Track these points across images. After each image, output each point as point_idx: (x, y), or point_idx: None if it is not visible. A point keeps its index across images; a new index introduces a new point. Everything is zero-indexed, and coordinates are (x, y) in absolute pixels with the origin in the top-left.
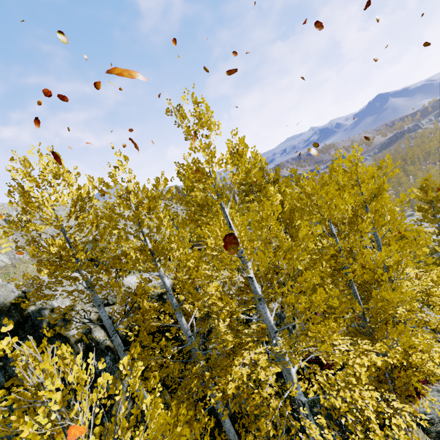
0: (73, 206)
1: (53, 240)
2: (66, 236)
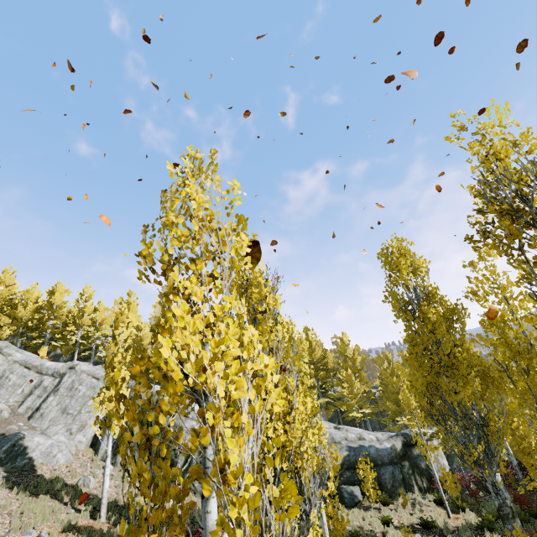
0: None
1: None
2: None
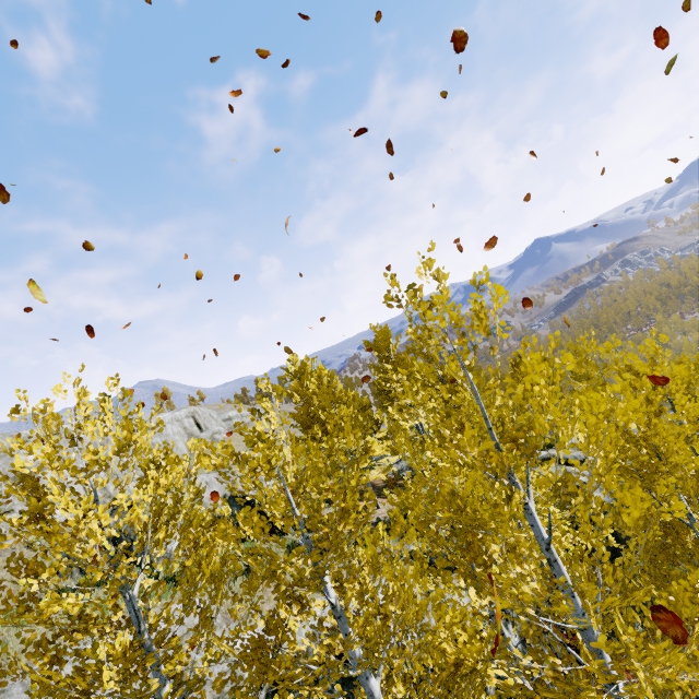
0: (154, 516)
1: (110, 647)
2: (132, 602)
